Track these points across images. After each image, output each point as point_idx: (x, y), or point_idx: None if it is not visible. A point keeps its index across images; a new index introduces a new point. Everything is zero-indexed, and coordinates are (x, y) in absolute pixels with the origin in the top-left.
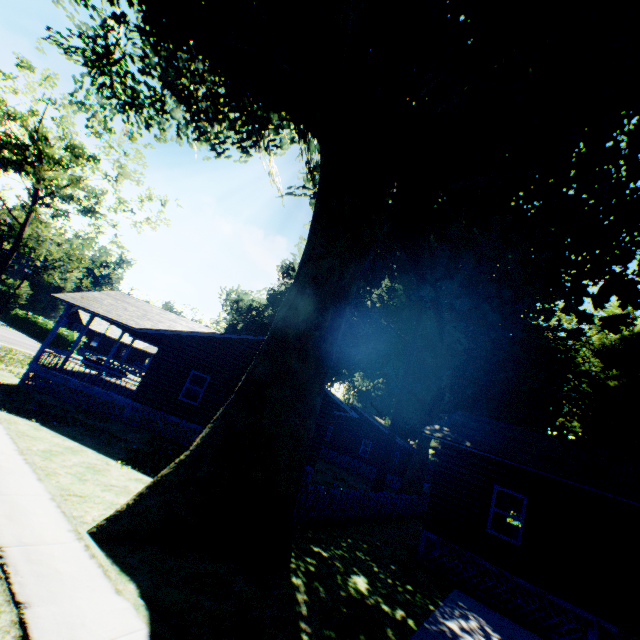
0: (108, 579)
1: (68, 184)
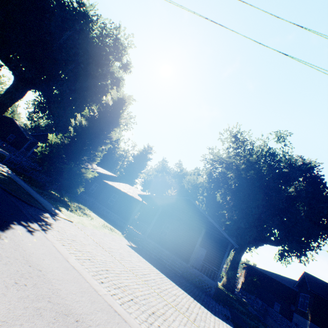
0: None
1: None
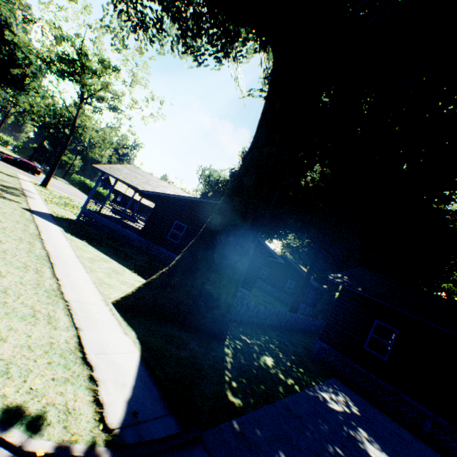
0: (121, 327)
1: (101, 88)
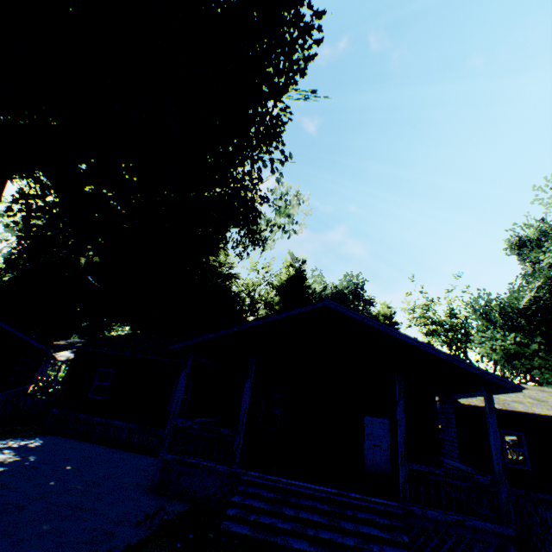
0: None
1: None
